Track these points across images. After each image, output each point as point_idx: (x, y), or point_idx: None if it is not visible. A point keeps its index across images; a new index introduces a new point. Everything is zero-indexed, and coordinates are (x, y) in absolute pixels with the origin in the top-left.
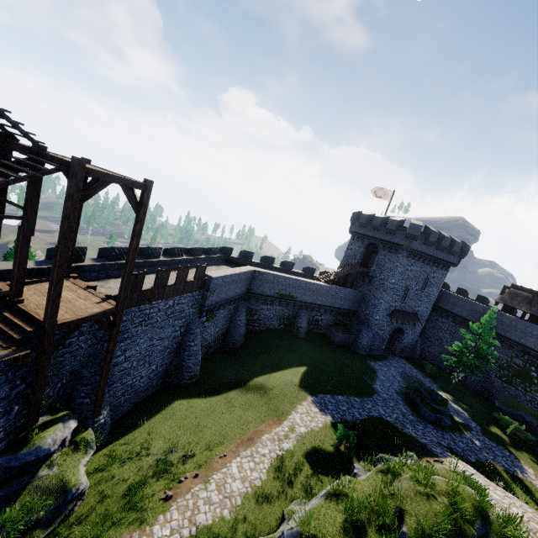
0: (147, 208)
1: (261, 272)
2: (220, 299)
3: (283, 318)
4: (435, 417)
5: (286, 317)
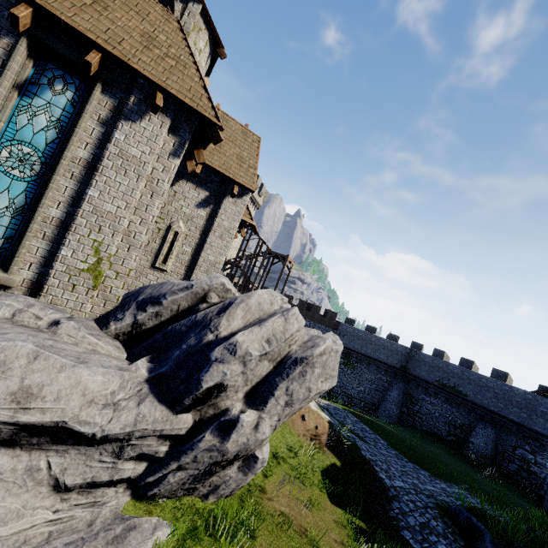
0: (286, 263)
1: (417, 352)
2: (354, 348)
3: (454, 425)
4: (466, 519)
5: (458, 425)
